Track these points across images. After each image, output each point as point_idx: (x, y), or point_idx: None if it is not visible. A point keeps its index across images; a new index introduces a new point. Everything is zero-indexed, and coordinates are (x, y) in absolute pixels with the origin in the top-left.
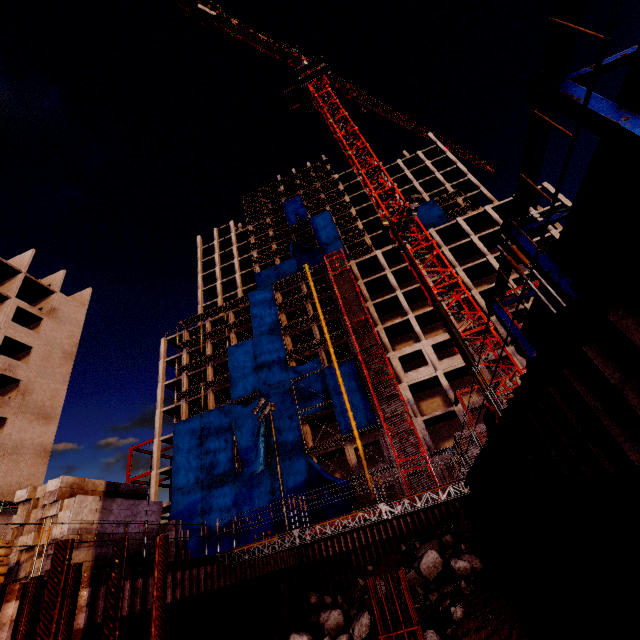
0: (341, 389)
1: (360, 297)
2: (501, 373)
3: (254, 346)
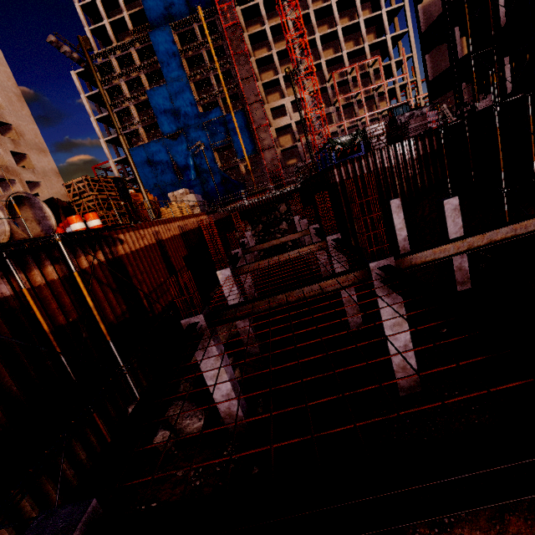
0: (237, 131)
1: (247, 54)
2: (324, 121)
3: (169, 92)
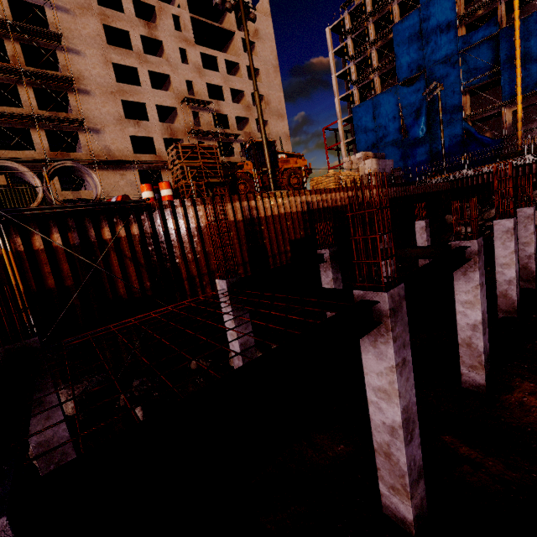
0: (515, 53)
1: None
2: None
3: (420, 18)
